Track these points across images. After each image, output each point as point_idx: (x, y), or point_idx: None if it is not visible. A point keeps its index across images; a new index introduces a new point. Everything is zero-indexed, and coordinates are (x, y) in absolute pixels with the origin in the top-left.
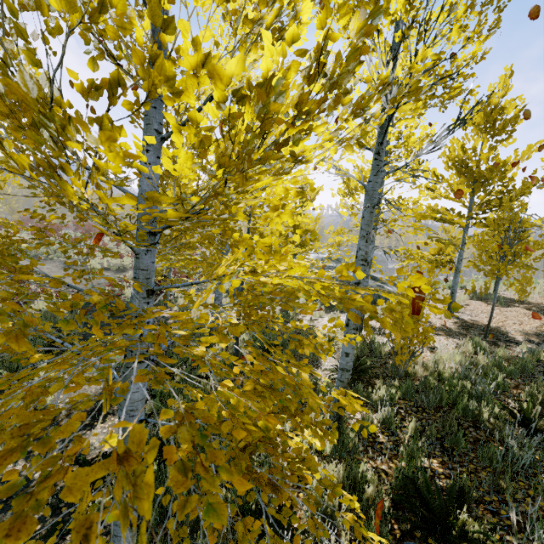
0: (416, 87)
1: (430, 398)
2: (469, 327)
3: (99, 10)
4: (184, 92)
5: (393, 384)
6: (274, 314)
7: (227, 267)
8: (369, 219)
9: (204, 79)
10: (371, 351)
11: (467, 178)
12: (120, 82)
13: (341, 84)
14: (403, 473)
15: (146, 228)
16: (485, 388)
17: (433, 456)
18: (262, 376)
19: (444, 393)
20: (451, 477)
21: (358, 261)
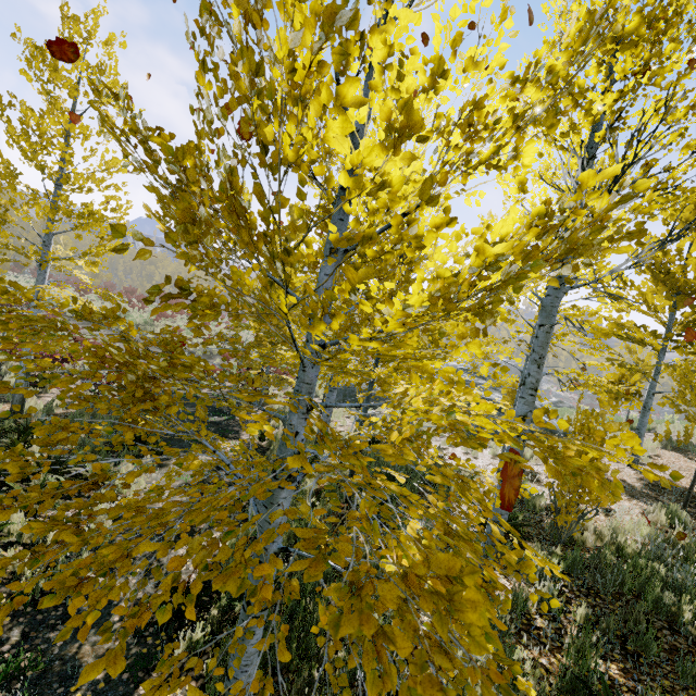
0: (639, 229)
1: (607, 579)
2: (661, 488)
3: (378, 188)
4: (421, 242)
5: (553, 552)
6: (429, 445)
7: (425, 401)
8: (544, 340)
9: (443, 234)
10: (522, 502)
11: (668, 287)
12: (372, 236)
13: (582, 253)
14: (572, 672)
15: (317, 340)
16: (687, 578)
17: (610, 658)
18: (456, 523)
19: (628, 575)
20: (637, 692)
21: (526, 389)
